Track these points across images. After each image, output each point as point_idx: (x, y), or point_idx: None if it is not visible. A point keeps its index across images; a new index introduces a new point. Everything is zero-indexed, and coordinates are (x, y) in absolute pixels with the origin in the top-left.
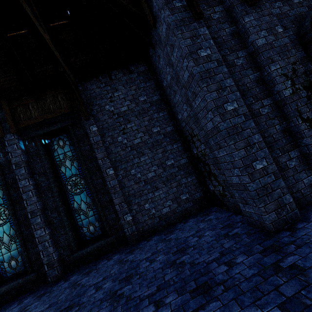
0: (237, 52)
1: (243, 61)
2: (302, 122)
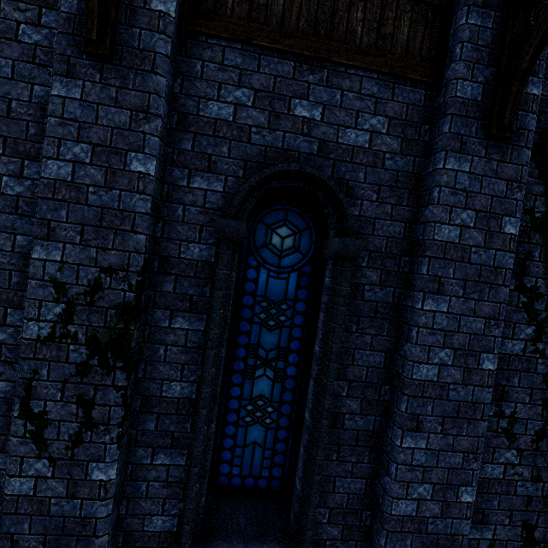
0: (25, 160)
1: (29, 191)
2: (18, 415)
